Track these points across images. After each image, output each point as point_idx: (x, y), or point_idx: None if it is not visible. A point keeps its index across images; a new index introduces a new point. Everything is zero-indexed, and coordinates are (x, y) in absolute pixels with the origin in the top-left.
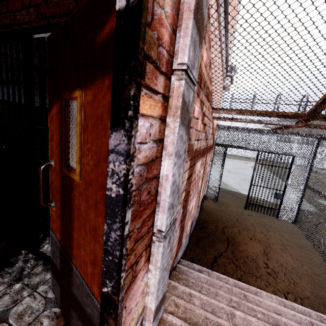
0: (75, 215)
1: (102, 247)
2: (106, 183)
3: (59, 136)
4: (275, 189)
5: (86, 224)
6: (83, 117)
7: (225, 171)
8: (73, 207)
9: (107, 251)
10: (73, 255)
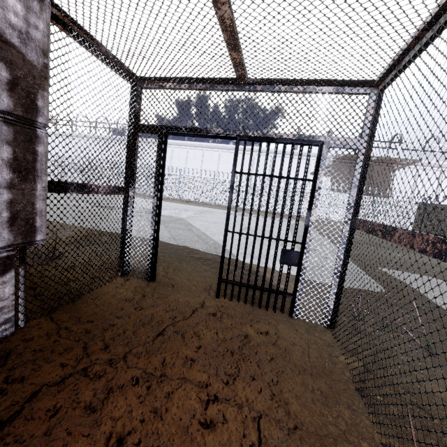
0: None
1: None
2: None
3: None
4: (282, 240)
5: None
6: None
7: (237, 228)
8: None
9: None
10: None
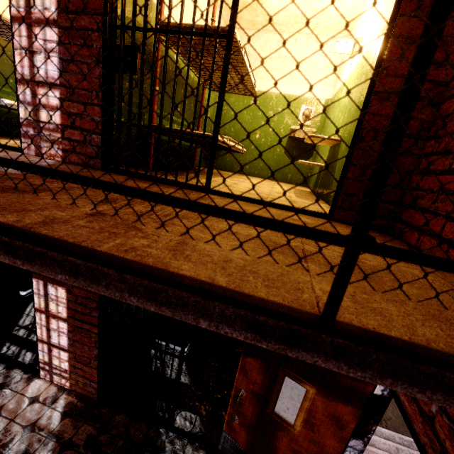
0: (281, 446)
1: None
2: (336, 453)
3: (263, 385)
4: None
5: None
6: (312, 402)
7: None
8: (279, 440)
9: None
10: None
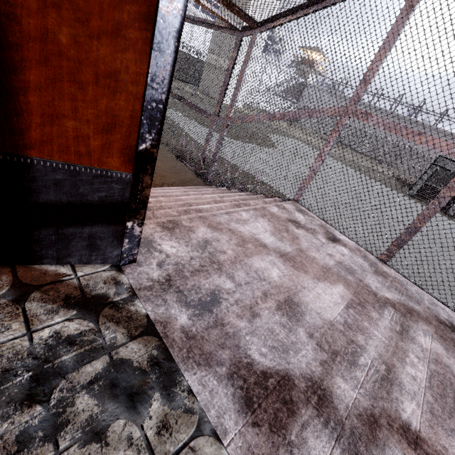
0: (26, 57)
1: (133, 98)
2: None
3: None
4: None
5: (81, 70)
6: None
7: None
8: (14, 38)
9: (151, 97)
10: (26, 143)
